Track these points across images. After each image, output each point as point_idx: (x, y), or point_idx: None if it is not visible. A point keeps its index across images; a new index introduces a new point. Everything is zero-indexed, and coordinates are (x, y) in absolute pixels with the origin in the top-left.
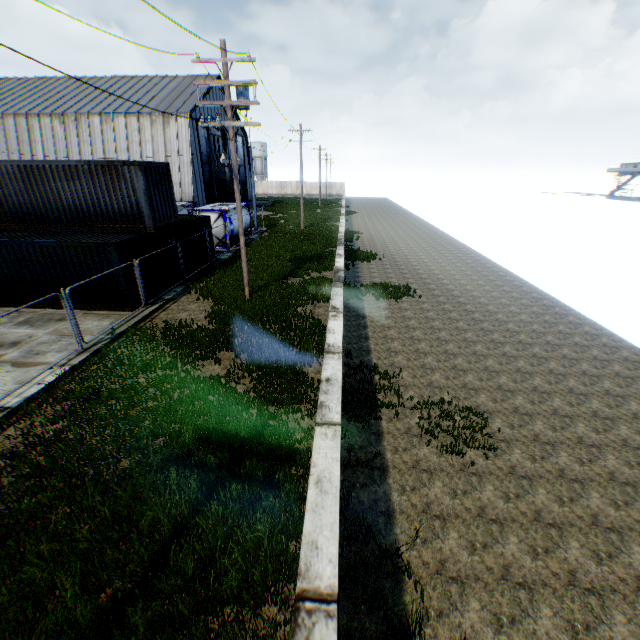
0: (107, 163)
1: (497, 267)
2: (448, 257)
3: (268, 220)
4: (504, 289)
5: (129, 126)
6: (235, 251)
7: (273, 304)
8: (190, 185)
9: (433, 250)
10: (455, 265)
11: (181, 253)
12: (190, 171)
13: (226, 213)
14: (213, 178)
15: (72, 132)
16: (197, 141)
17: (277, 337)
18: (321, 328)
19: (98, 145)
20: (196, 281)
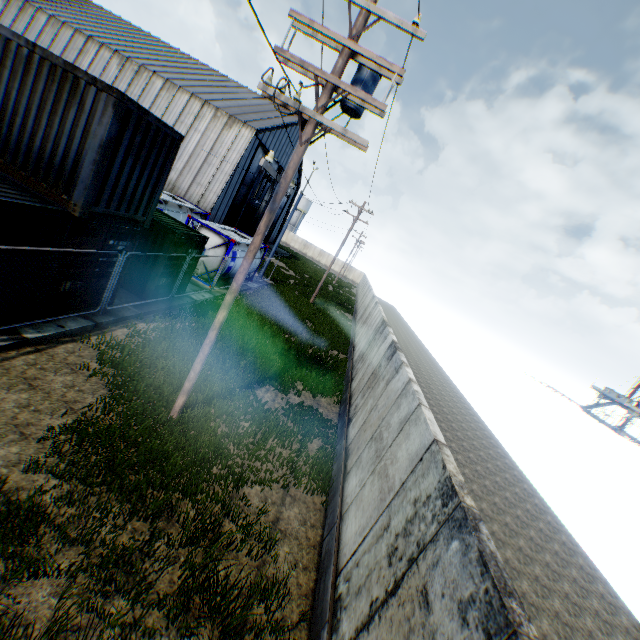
0: (64, 65)
1: (539, 498)
2: (473, 441)
3: (278, 272)
4: (574, 575)
5: (189, 107)
6: (217, 295)
7: (211, 458)
8: (216, 194)
9: (453, 416)
10: (486, 466)
11: (121, 269)
12: (225, 182)
13: (234, 245)
14: (245, 202)
15: (125, 78)
16: (250, 160)
17: (158, 616)
18: (278, 606)
19: (144, 105)
20: (123, 319)
